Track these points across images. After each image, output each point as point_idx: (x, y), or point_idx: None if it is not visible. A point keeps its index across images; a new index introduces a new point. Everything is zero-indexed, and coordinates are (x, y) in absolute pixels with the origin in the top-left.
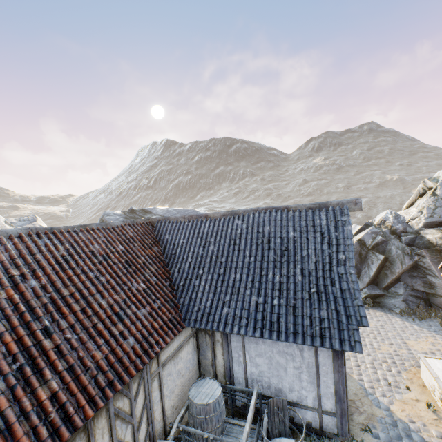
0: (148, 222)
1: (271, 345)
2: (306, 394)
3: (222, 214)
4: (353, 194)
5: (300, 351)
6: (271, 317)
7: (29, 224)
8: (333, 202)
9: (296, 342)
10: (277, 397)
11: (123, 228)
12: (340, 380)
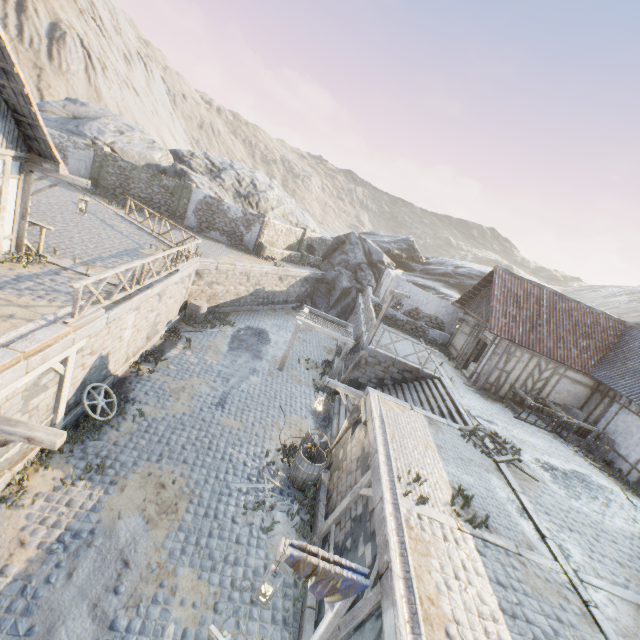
0: (621, 323)
1: (634, 420)
2: (633, 455)
3: None
4: None
5: None
6: None
7: None
8: None
9: None
10: (611, 438)
11: (599, 315)
12: None
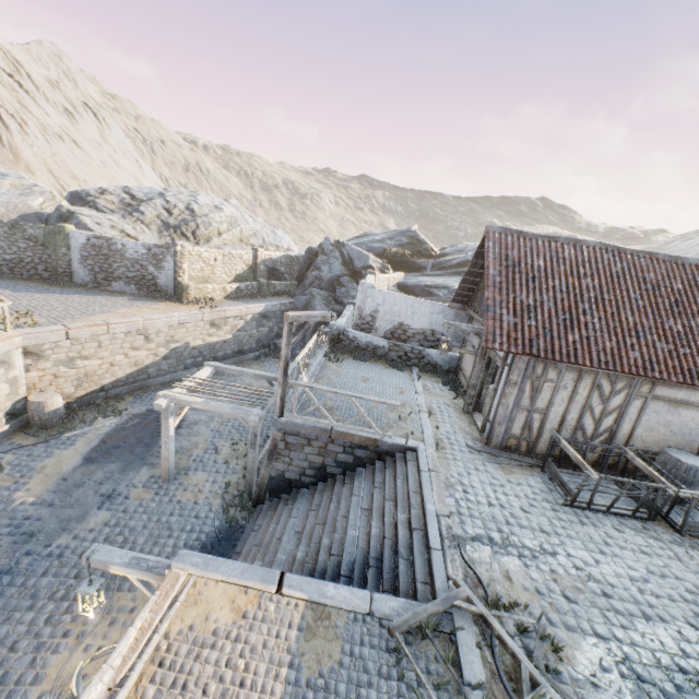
0: None
1: None
2: None
3: None
4: None
5: None
6: None
7: None
8: None
9: None
10: None
11: (697, 268)
12: None
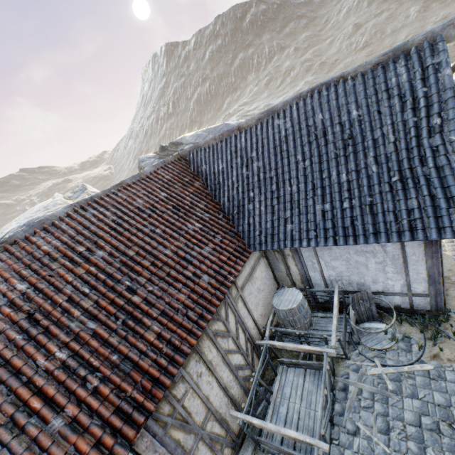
0: (179, 158)
1: (346, 248)
2: (393, 283)
3: (256, 119)
4: (433, 17)
5: (381, 247)
6: (343, 222)
7: (82, 193)
8: (417, 37)
9: (378, 242)
10: (360, 292)
11: (157, 173)
12: (435, 265)
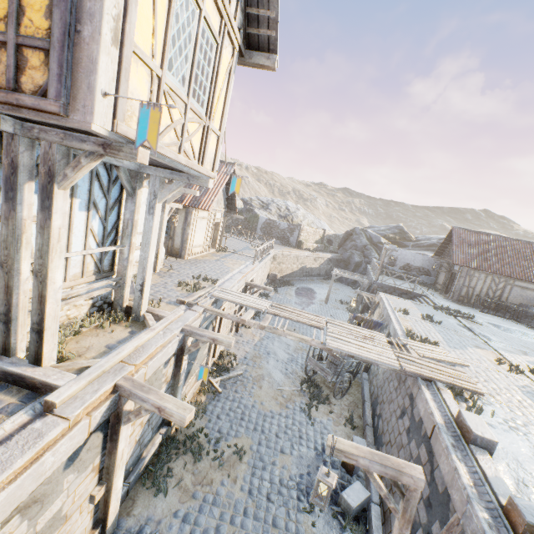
0: None
1: None
2: None
3: None
4: None
5: None
6: None
7: None
8: None
9: None
10: None
11: None
12: None
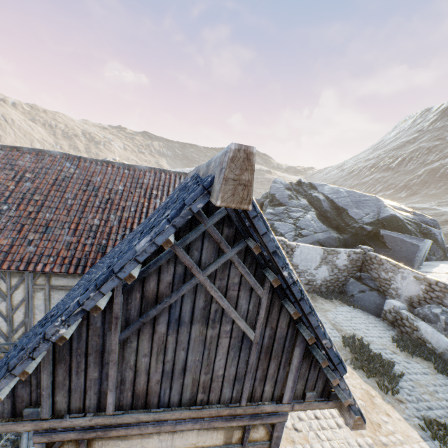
0: (182, 176)
1: None
2: None
3: (191, 174)
4: None
5: None
6: None
7: None
8: (213, 160)
9: None
10: None
11: (145, 173)
12: None
